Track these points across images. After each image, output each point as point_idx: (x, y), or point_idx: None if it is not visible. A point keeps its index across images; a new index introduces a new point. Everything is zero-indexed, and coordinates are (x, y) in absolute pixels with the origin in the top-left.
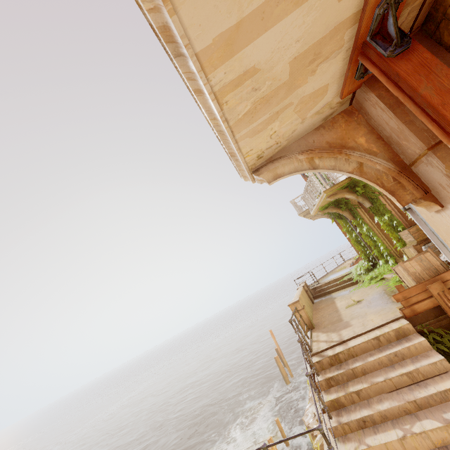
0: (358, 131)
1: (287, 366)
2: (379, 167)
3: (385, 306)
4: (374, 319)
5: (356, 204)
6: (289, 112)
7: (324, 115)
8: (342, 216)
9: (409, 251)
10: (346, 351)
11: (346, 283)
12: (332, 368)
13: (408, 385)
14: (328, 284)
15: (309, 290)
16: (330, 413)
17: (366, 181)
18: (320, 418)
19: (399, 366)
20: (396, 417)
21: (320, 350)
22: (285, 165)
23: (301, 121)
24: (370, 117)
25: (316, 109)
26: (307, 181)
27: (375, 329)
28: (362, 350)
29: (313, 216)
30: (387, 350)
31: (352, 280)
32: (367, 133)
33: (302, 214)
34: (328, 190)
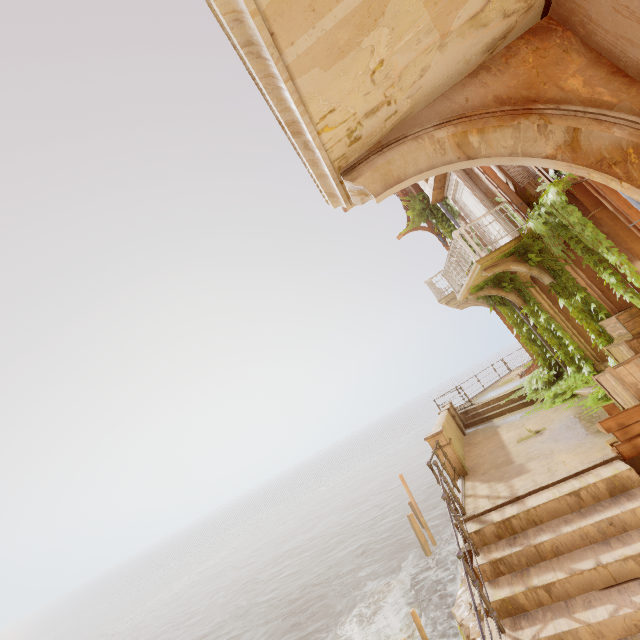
0: (566, 66)
1: (427, 529)
2: (620, 133)
3: (584, 440)
4: (567, 461)
5: (527, 281)
6: (410, 1)
7: (489, 35)
8: (505, 302)
9: (619, 350)
10: (523, 515)
11: (514, 403)
12: (500, 543)
13: (637, 578)
14: (486, 405)
15: (458, 414)
16: (500, 623)
17: (587, 174)
18: (479, 611)
19: (618, 543)
20: (621, 636)
21: (480, 512)
22: (408, 155)
23: (440, 41)
24: (593, 25)
25: (471, 7)
26: (450, 248)
27: (570, 478)
28: (550, 513)
29: (460, 302)
30: (595, 514)
31: (524, 399)
32: (586, 66)
33: (444, 300)
34: (483, 260)
